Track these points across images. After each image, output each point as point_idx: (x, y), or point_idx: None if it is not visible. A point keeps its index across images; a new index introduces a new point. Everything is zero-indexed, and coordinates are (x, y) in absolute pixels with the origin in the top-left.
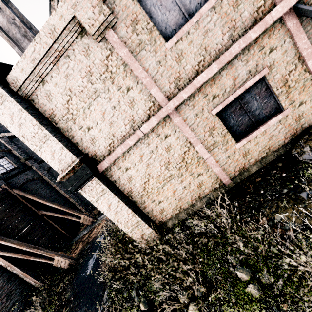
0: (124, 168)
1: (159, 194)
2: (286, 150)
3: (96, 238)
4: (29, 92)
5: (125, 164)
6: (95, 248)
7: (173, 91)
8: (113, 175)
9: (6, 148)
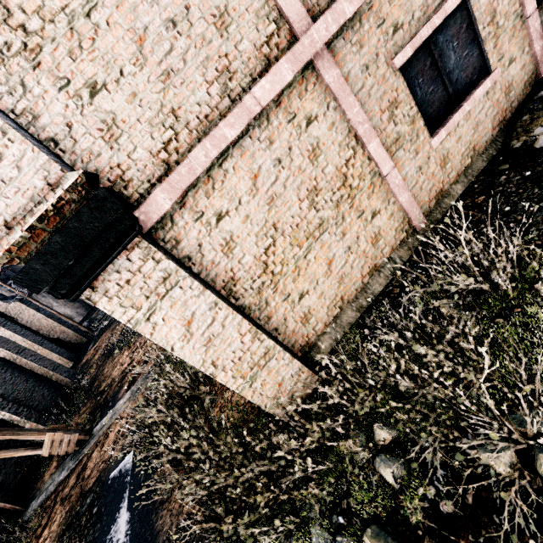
0: (211, 215)
1: (299, 275)
2: (498, 148)
3: (109, 470)
4: None
5: (213, 203)
6: (116, 495)
7: (320, 1)
8: (182, 239)
9: None
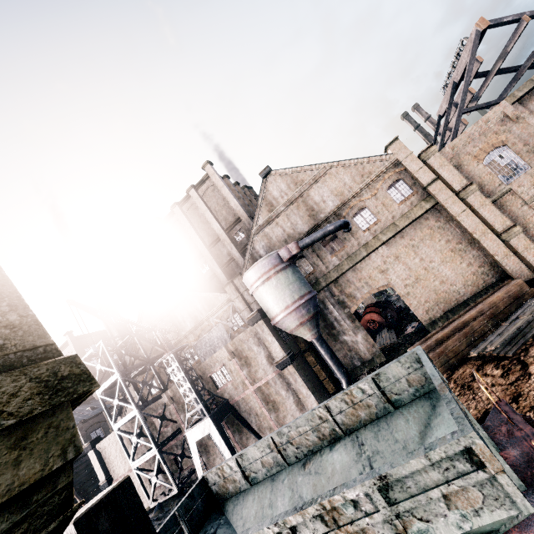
0: None
1: None
2: None
3: None
4: (101, 449)
5: None
6: None
7: None
8: None
9: (104, 419)
